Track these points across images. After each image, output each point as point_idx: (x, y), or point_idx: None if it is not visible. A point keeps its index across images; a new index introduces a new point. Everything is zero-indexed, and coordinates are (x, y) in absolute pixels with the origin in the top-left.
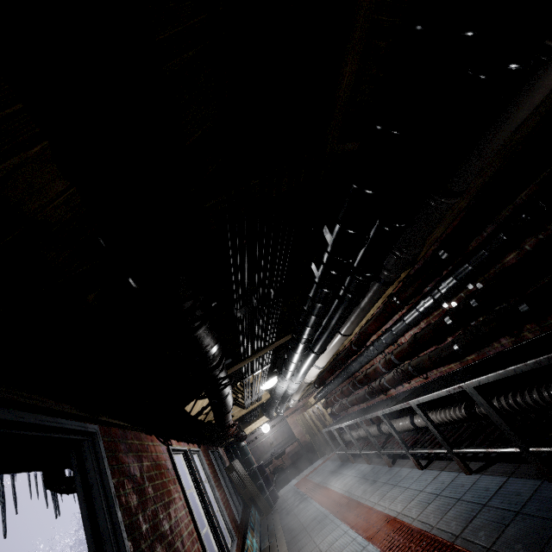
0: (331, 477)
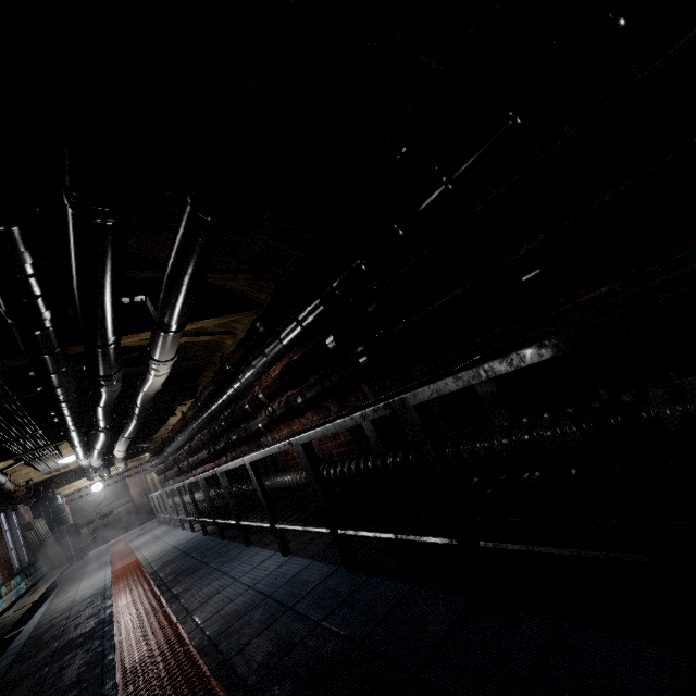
0: (140, 536)
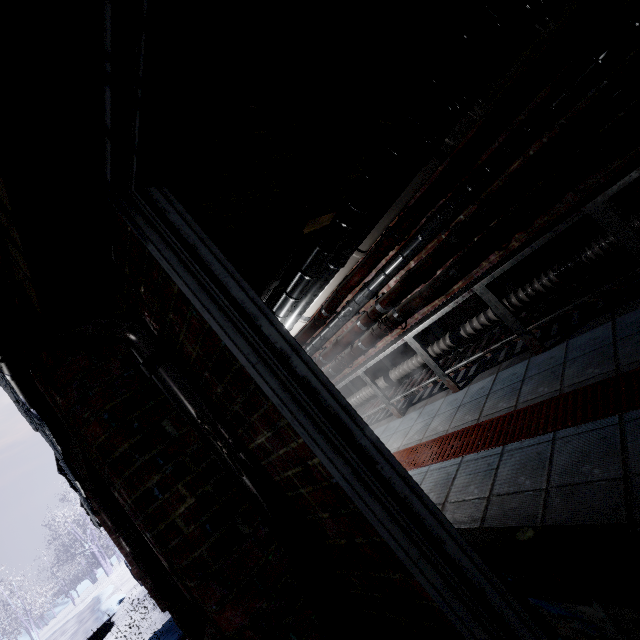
0: None
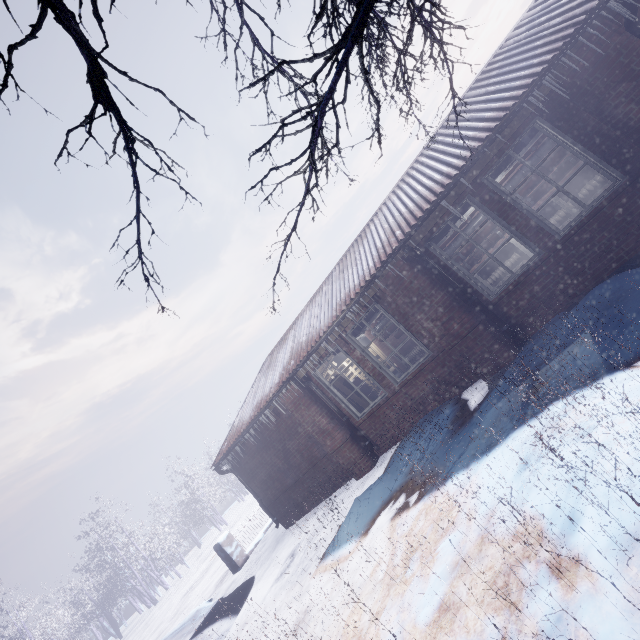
0: None
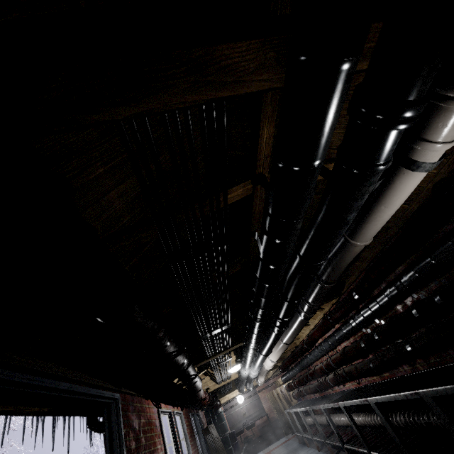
0: None
